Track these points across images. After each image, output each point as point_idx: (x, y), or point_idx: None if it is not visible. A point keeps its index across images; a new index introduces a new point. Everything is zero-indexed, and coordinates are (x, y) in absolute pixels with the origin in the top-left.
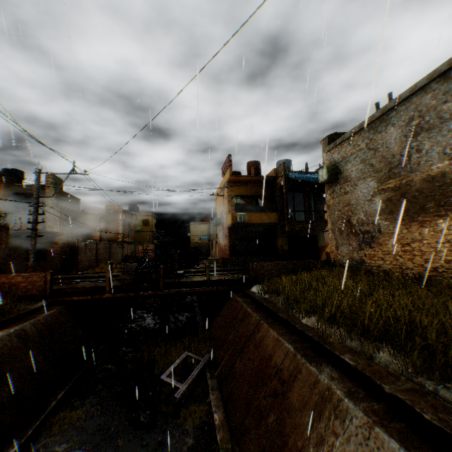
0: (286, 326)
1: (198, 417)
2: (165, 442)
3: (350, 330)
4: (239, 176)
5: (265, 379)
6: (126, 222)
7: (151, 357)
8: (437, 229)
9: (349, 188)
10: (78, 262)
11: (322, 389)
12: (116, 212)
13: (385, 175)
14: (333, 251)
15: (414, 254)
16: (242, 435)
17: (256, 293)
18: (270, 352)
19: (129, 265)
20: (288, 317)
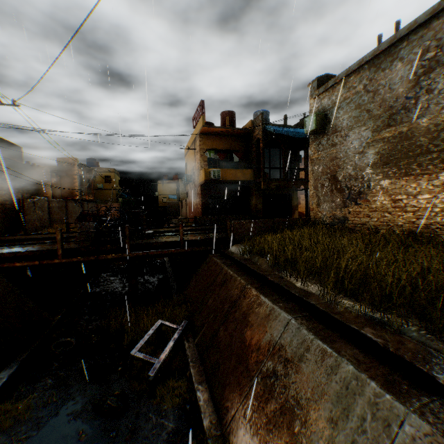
0: (278, 291)
1: (178, 395)
2: (139, 430)
3: (371, 299)
4: (213, 127)
5: (260, 355)
6: (85, 178)
7: (119, 325)
8: (438, 183)
9: (338, 139)
10: (26, 222)
11: (346, 377)
12: (70, 165)
13: (384, 123)
14: (314, 209)
15: (406, 210)
16: (234, 421)
17: (235, 253)
18: (264, 323)
19: (87, 224)
20: (279, 281)
